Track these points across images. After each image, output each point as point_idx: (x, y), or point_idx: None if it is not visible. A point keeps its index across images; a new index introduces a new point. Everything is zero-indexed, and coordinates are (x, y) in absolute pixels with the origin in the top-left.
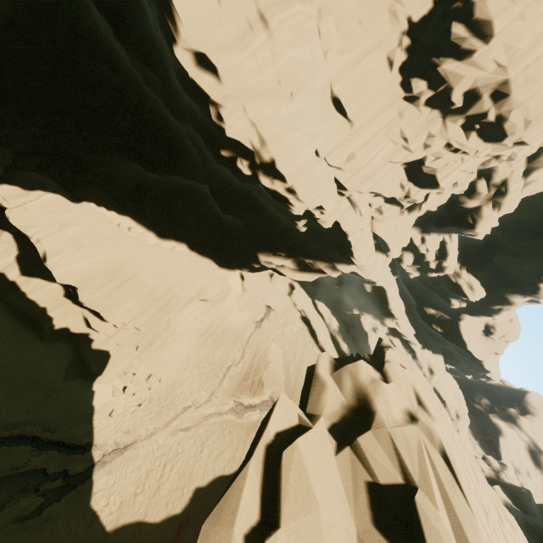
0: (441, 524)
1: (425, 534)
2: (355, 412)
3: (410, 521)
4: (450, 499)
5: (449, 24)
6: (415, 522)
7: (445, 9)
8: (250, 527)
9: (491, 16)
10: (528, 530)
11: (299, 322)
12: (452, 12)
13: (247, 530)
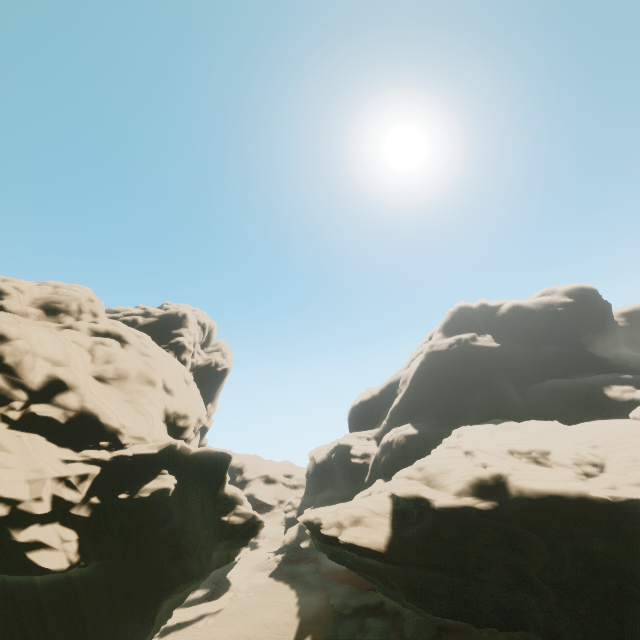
0: (357, 511)
1: (358, 514)
2: (338, 524)
3: (357, 516)
4: (352, 509)
5: (176, 423)
6: (357, 515)
7: (170, 420)
8: (363, 539)
9: (186, 409)
10: (322, 505)
11: (167, 639)
12: (173, 419)
13: (364, 539)
